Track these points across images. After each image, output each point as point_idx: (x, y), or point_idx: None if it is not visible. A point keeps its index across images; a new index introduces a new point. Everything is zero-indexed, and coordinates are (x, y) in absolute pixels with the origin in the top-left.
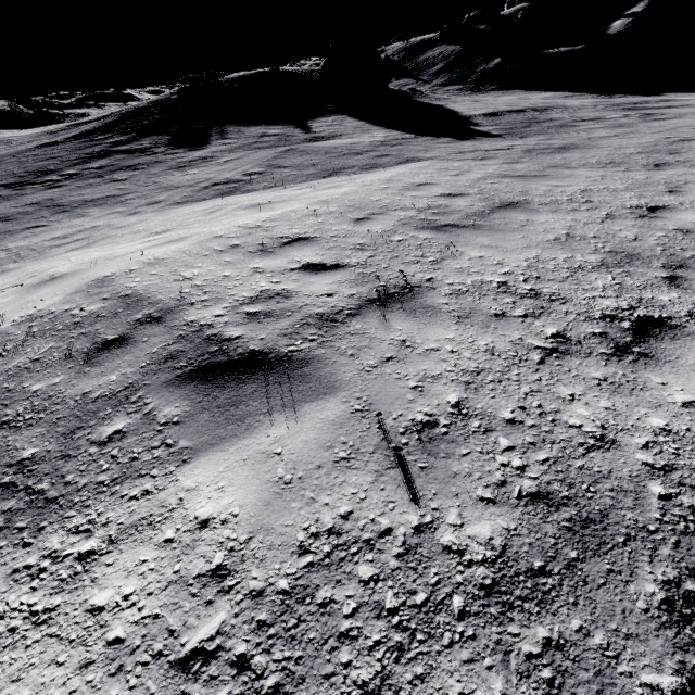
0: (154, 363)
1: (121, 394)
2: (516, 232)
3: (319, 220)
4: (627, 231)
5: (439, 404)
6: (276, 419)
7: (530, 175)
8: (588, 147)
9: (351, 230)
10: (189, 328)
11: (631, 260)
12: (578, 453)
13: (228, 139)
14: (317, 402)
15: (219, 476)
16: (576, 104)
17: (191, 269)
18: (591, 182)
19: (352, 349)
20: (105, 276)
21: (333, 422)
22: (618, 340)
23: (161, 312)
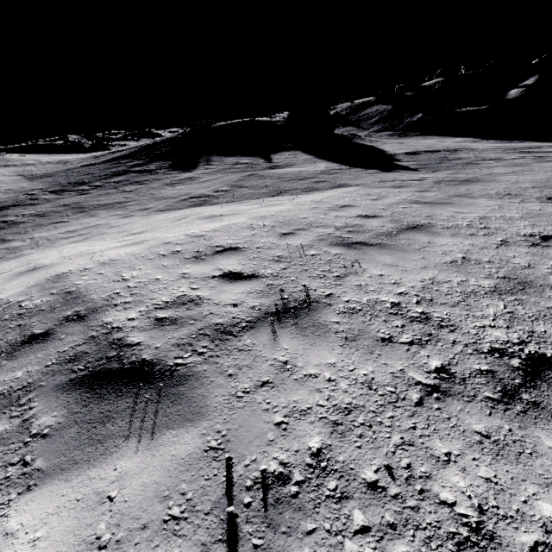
0: (58, 362)
1: (15, 394)
2: (417, 253)
3: (252, 233)
4: (520, 258)
5: (298, 450)
6: (132, 446)
7: (437, 202)
8: (488, 180)
9: (275, 243)
10: (102, 329)
11: (524, 287)
12: (446, 550)
13: (211, 165)
14: (178, 430)
15: (44, 519)
16: (480, 147)
17: (132, 271)
18: (489, 211)
19: (233, 367)
20: (63, 272)
21: (182, 462)
22: (506, 381)
23: (88, 310)
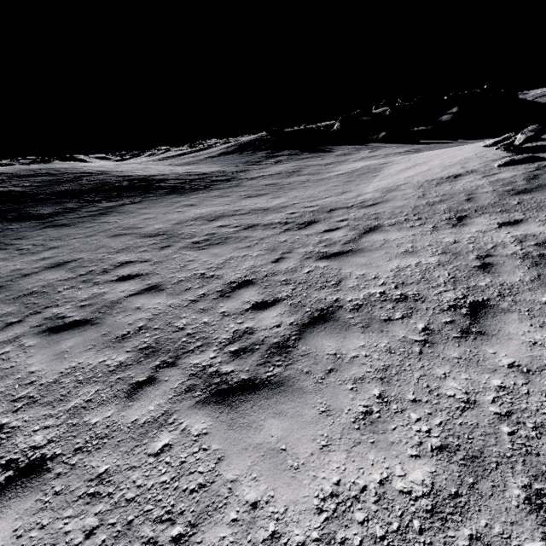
0: None
1: None
2: None
3: None
4: None
5: None
6: None
7: None
8: None
9: None
10: None
11: None
12: None
13: (339, 149)
14: None
15: None
16: None
17: None
18: None
19: None
20: None
21: None
22: None
23: None
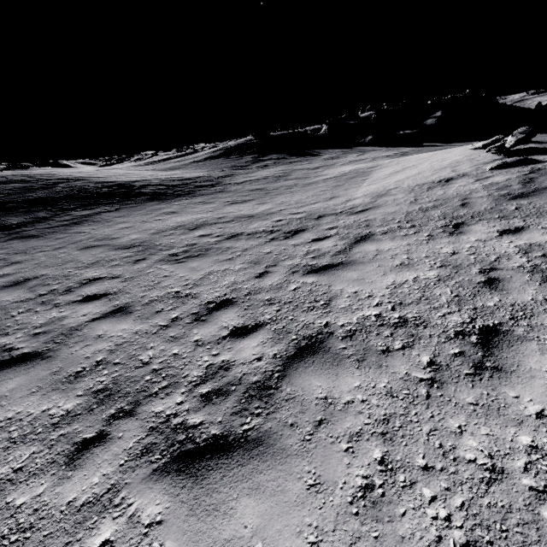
0: None
1: None
2: None
3: None
4: None
5: None
6: None
7: None
8: None
9: None
10: None
11: None
12: None
13: (326, 153)
14: None
15: None
16: None
17: None
18: None
19: None
20: None
21: None
22: None
23: None
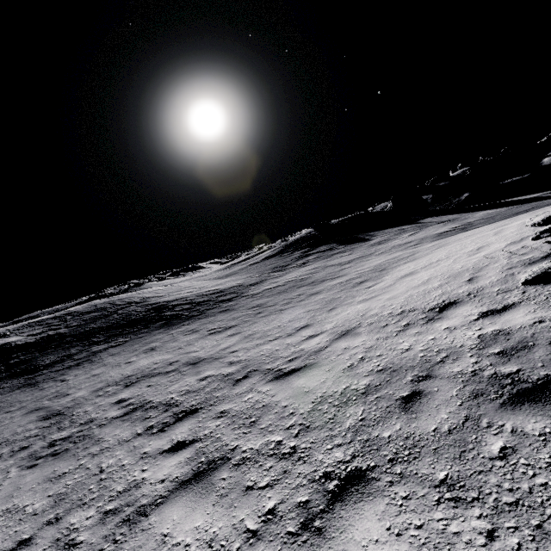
0: None
1: None
2: None
3: None
4: None
5: None
6: None
7: None
8: None
9: None
10: None
11: None
12: None
13: (379, 235)
14: None
15: None
16: None
17: None
18: None
19: None
20: None
21: None
22: None
23: None
